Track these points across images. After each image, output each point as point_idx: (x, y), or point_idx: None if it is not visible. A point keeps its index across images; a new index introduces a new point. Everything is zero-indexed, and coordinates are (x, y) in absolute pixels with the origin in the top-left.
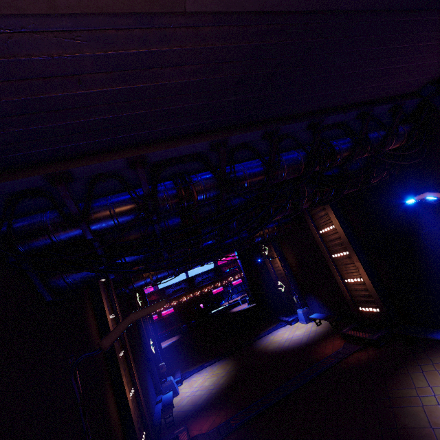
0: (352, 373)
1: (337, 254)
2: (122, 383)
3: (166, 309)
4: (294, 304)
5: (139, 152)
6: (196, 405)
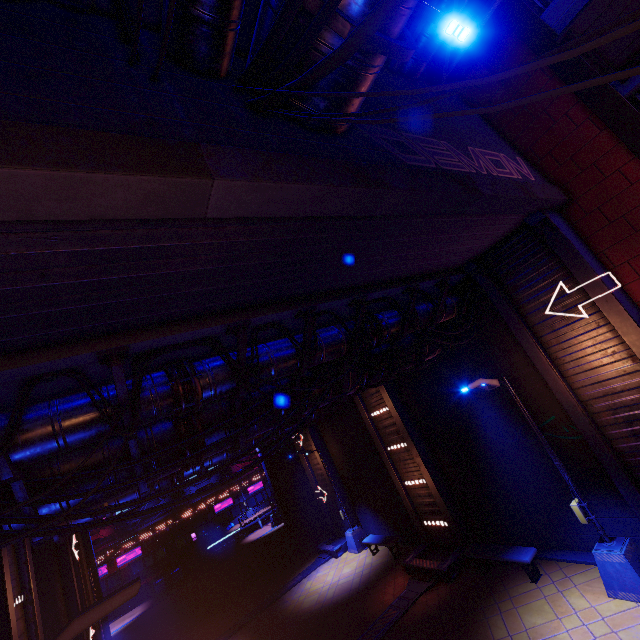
0: (420, 632)
1: (393, 446)
2: None
3: (127, 550)
4: (341, 522)
5: (118, 342)
6: None
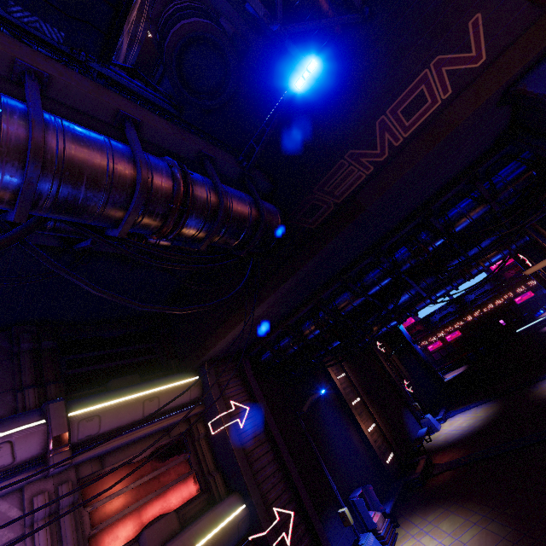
0: None
1: None
2: (356, 420)
3: (449, 332)
4: None
5: (284, 324)
6: (447, 442)
